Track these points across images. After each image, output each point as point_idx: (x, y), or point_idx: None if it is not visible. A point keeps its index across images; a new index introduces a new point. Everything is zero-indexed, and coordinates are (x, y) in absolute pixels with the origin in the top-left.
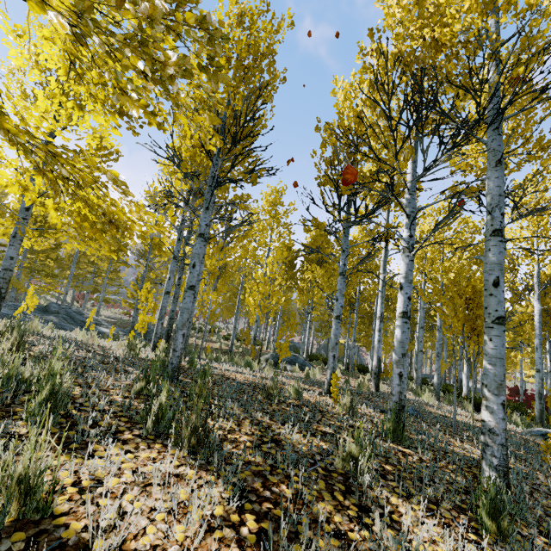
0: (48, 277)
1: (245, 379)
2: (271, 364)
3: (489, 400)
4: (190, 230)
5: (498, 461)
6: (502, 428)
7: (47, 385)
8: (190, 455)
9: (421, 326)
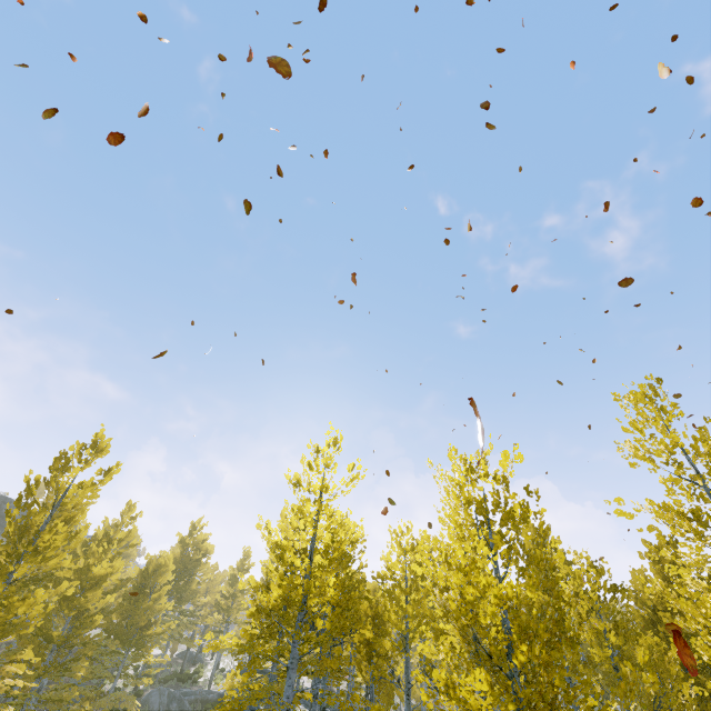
0: (360, 689)
1: None
2: None
3: None
4: None
5: None
6: None
7: None
8: None
9: None
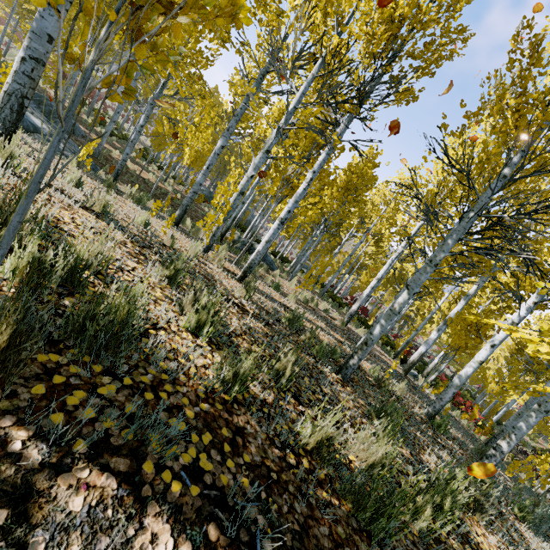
0: None
1: (325, 339)
2: (264, 268)
3: (512, 441)
4: (261, 82)
5: (496, 464)
6: (507, 452)
7: (450, 499)
8: (475, 516)
9: (351, 255)
